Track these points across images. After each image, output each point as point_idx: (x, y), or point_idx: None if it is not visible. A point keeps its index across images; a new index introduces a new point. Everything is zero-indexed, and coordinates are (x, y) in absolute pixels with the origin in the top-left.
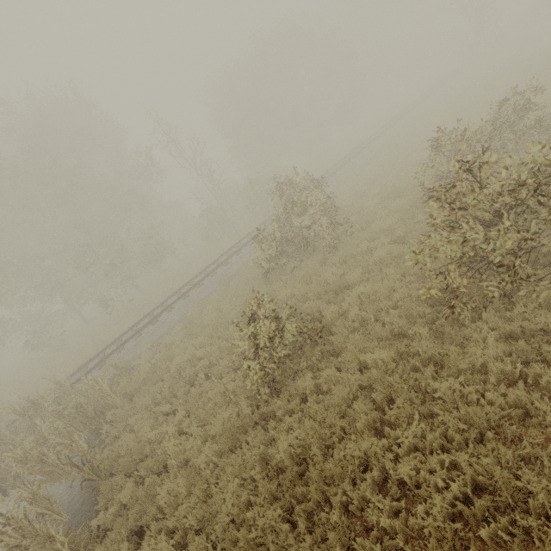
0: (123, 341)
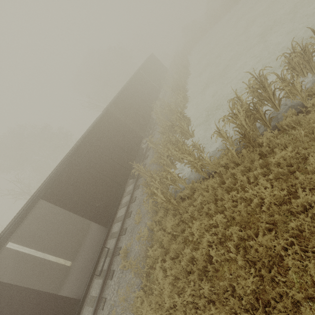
0: None
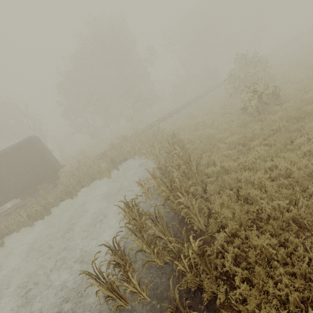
0: (151, 126)
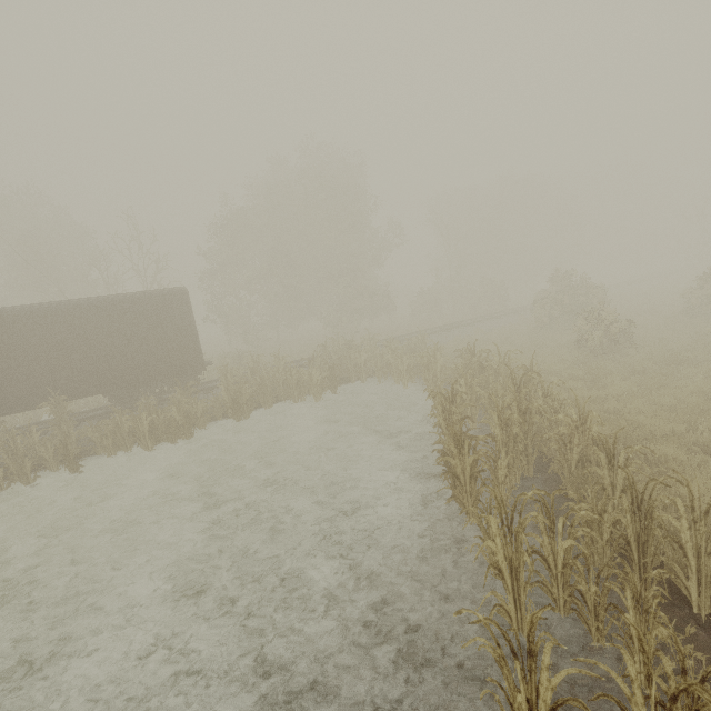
0: None
